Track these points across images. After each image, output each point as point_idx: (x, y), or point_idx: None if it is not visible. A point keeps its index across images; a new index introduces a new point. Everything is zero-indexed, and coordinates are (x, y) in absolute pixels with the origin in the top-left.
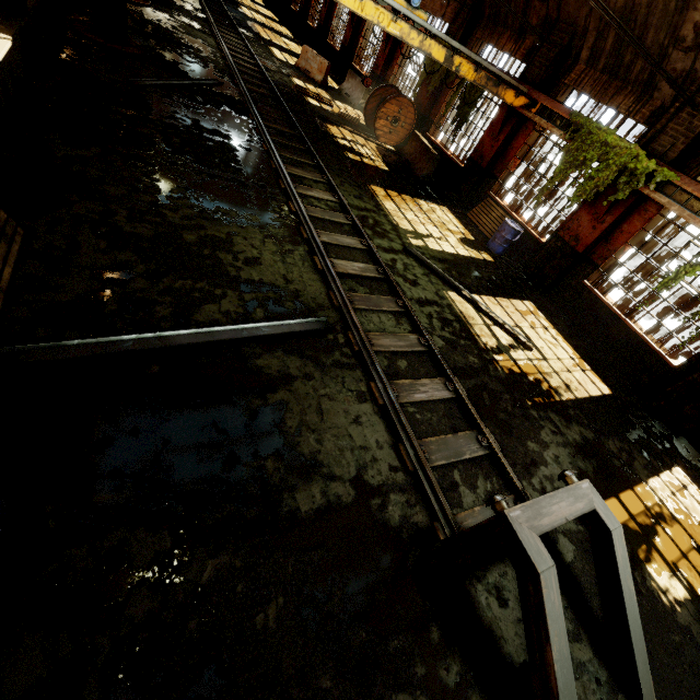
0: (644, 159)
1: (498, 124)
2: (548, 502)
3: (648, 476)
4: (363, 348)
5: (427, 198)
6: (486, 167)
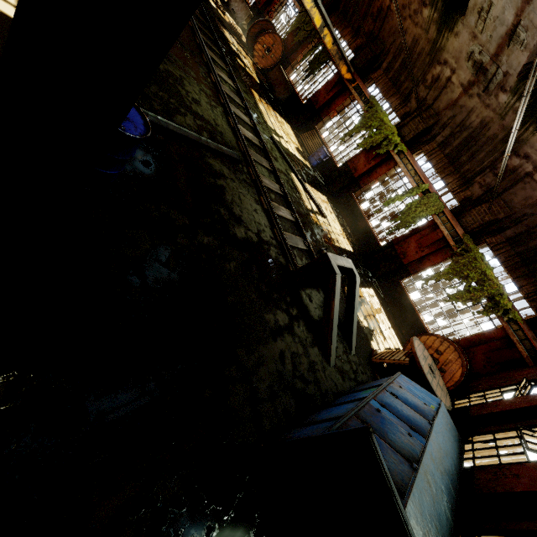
0: (396, 136)
1: (331, 84)
2: (339, 258)
3: (362, 286)
4: (257, 178)
5: (280, 114)
6: (317, 109)
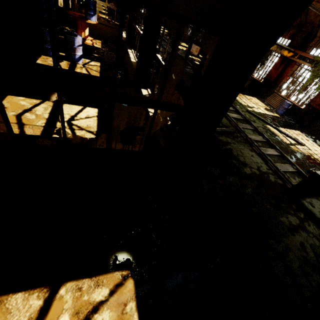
0: None
1: (278, 64)
2: None
3: None
4: (247, 137)
5: (247, 94)
6: (273, 81)
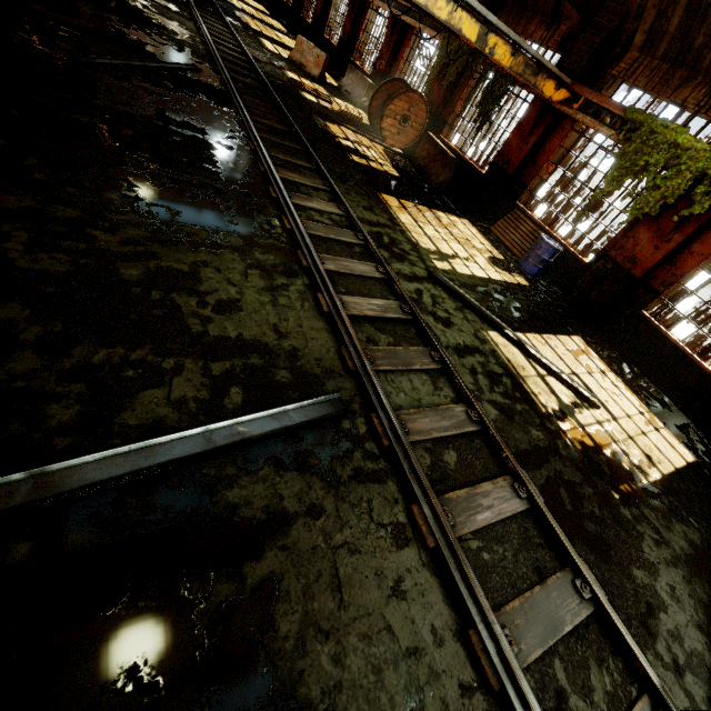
0: None
1: (528, 123)
2: None
3: None
4: (396, 441)
5: (445, 209)
6: (513, 174)
